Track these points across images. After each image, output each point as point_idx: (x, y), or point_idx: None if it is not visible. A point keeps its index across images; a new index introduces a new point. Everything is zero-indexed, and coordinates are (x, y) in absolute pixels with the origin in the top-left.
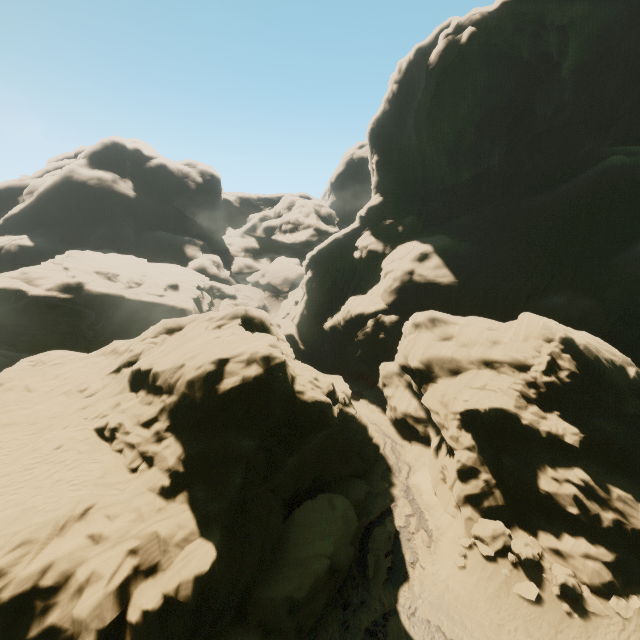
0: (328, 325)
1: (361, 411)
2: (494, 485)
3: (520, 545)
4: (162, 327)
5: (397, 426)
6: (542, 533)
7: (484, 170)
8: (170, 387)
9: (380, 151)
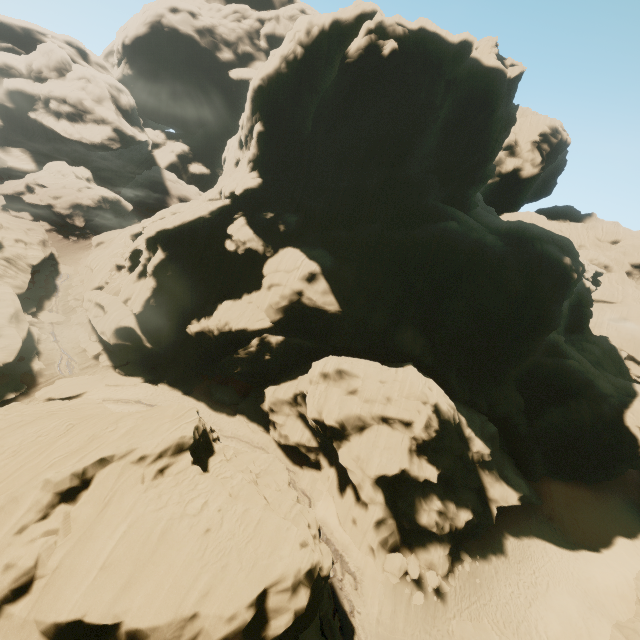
0: (194, 330)
1: (242, 431)
2: (394, 525)
3: (413, 568)
4: (51, 493)
5: (283, 447)
6: (419, 549)
7: (362, 186)
8: None
9: (268, 122)
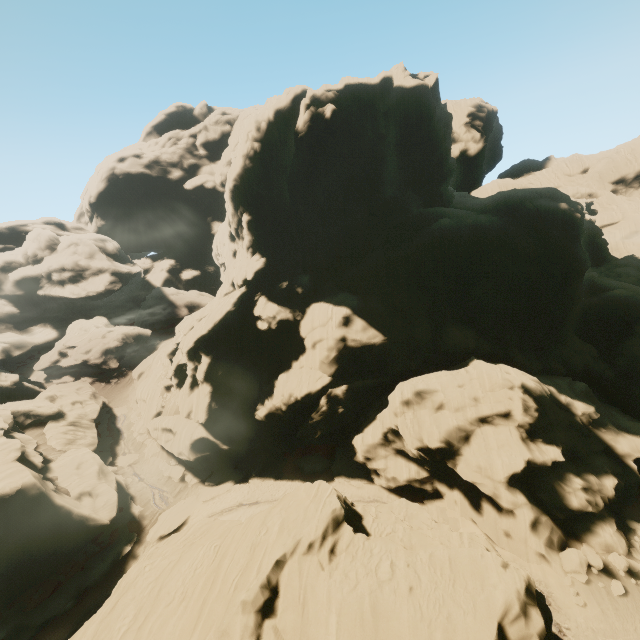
0: (262, 414)
1: (347, 492)
2: (549, 521)
3: (594, 558)
4: (253, 613)
5: (395, 491)
6: (587, 536)
7: (350, 225)
8: None
9: (252, 210)
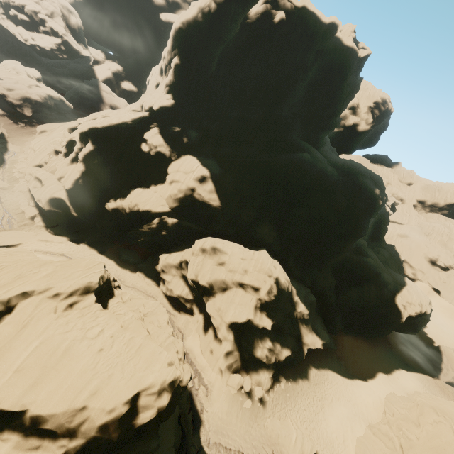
0: (111, 207)
1: (140, 283)
2: (238, 356)
3: (247, 384)
4: None
5: (168, 297)
6: (253, 372)
7: (247, 118)
8: (70, 431)
9: (183, 57)
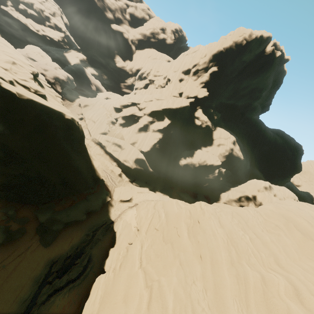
0: (184, 163)
1: None
2: None
3: None
4: None
5: None
6: None
7: (237, 105)
8: None
9: (220, 68)
